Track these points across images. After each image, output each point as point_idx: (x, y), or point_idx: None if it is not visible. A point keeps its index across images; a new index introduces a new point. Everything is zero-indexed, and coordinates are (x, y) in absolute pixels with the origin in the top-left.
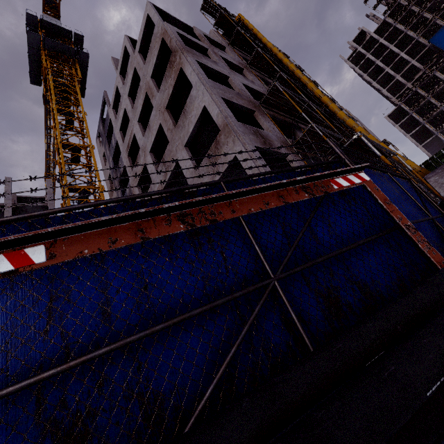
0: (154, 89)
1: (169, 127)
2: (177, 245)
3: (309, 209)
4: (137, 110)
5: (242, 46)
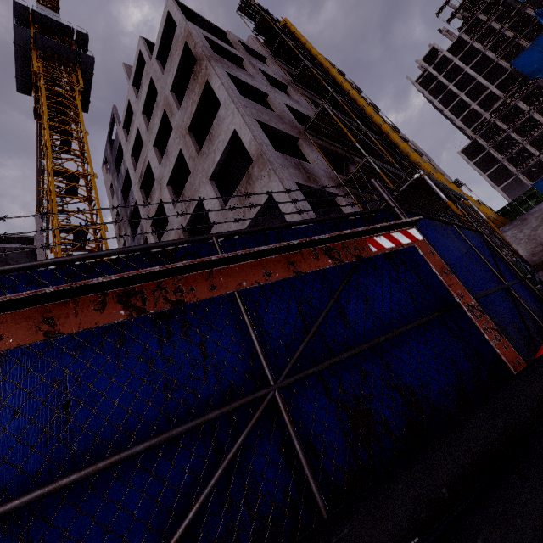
0: (174, 106)
1: (191, 154)
2: (132, 333)
3: (340, 278)
4: (153, 131)
5: (287, 58)
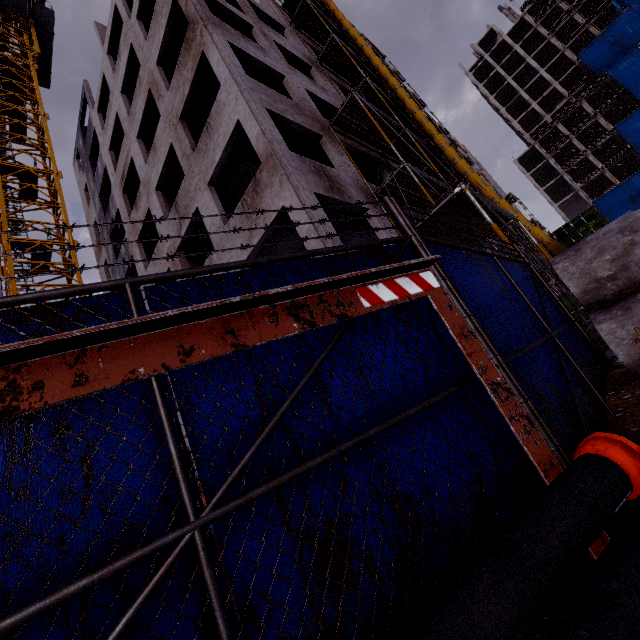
0: (161, 85)
1: (185, 150)
2: None
3: (326, 339)
4: (136, 118)
5: (311, 29)
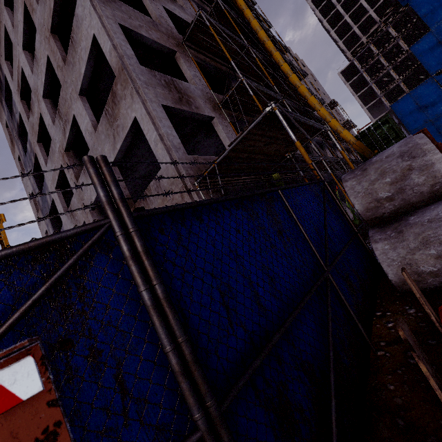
0: None
1: (58, 62)
2: None
3: None
4: (19, 31)
5: None
